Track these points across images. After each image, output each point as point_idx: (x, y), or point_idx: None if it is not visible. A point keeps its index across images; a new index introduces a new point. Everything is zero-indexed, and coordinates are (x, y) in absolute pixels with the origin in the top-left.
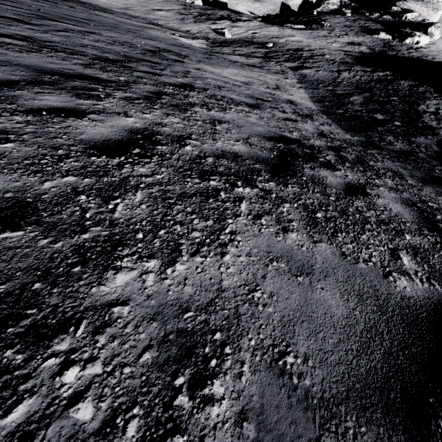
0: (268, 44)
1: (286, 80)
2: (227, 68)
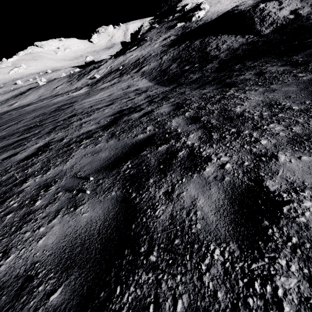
0: (119, 68)
1: (134, 80)
2: (98, 94)
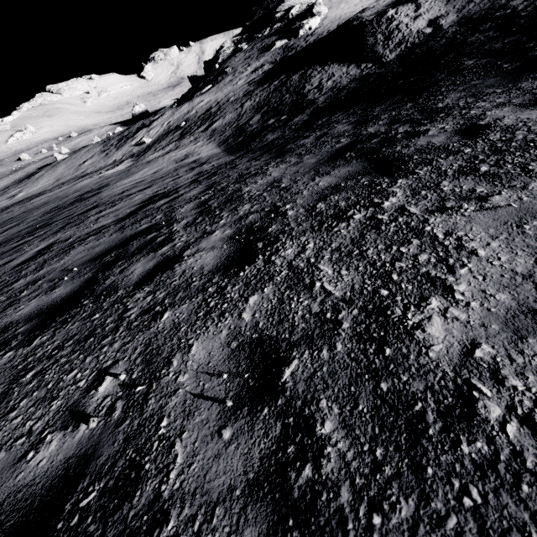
0: (181, 124)
1: (197, 144)
2: (140, 172)
